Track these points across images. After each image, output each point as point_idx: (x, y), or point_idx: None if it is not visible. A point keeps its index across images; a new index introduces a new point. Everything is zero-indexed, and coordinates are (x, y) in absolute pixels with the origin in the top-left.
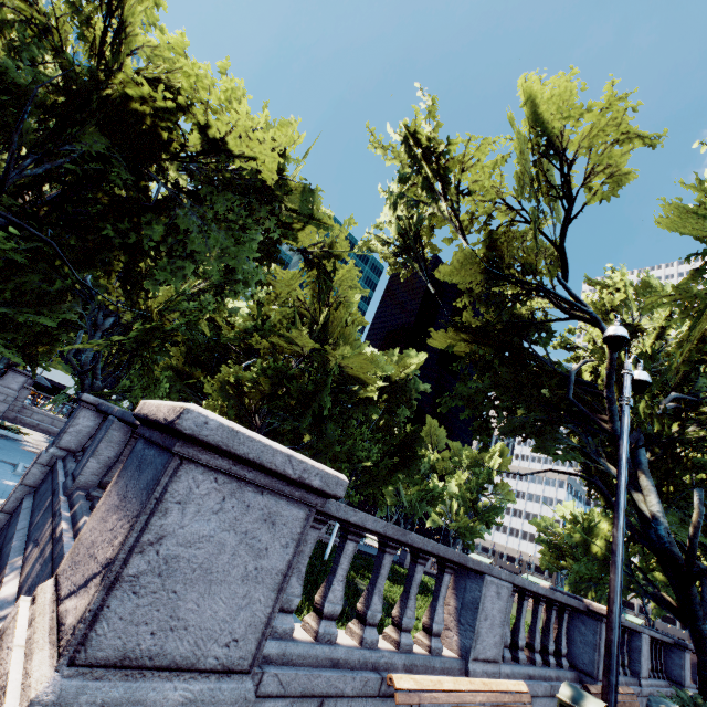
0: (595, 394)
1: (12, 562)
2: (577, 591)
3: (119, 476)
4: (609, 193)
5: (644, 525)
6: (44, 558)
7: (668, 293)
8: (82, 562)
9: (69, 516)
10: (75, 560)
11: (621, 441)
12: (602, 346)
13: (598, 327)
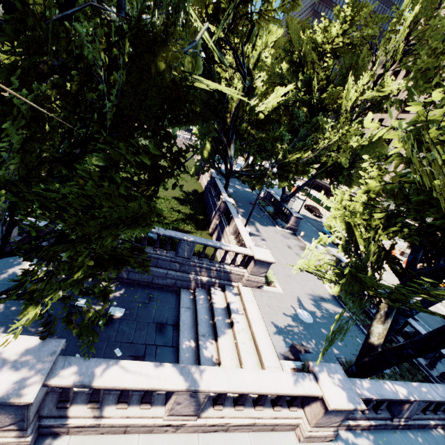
0: (226, 102)
1: (192, 276)
2: (197, 169)
3: (255, 265)
4: (287, 11)
5: (226, 156)
6: (216, 273)
7: (269, 68)
8: (257, 272)
9: (208, 266)
10: (254, 273)
11: (262, 189)
12: (240, 87)
13: (244, 81)
